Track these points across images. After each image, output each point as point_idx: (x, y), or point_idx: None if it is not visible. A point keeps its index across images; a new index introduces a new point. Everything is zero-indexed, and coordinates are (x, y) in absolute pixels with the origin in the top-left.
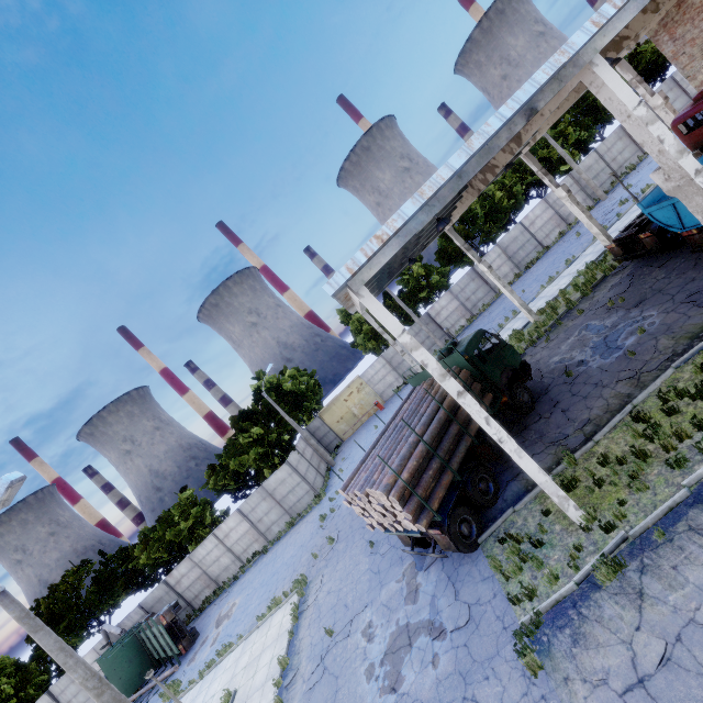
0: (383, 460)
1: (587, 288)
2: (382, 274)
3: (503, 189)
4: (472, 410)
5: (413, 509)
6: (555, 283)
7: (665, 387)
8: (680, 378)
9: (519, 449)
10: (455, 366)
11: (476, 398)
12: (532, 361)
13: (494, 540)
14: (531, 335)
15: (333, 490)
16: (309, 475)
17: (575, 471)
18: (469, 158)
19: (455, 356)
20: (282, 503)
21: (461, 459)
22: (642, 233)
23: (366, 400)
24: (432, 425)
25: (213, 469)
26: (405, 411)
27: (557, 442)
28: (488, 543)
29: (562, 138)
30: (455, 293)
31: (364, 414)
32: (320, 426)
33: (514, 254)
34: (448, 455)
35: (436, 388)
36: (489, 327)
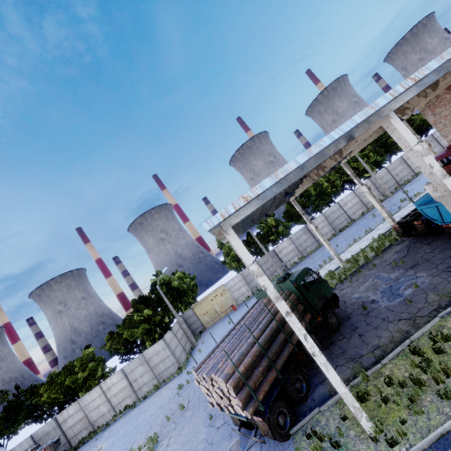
0: (227, 354)
1: (378, 250)
2: (247, 221)
3: (328, 181)
4: (295, 327)
5: (244, 397)
6: (357, 244)
7: (433, 330)
8: (444, 325)
9: (326, 363)
10: (287, 290)
11: (299, 315)
12: (340, 294)
13: (303, 434)
14: (340, 276)
15: (191, 365)
16: (177, 350)
17: (367, 386)
18: (309, 158)
19: (288, 283)
20: (154, 369)
21: (284, 361)
22: (415, 221)
23: (225, 302)
24: (266, 331)
25: (112, 335)
26: (249, 317)
27: (354, 359)
28: (297, 435)
29: (366, 158)
30: (293, 240)
31: (222, 312)
32: (191, 315)
33: (332, 221)
34: (275, 356)
35: (272, 304)
36: (313, 266)
